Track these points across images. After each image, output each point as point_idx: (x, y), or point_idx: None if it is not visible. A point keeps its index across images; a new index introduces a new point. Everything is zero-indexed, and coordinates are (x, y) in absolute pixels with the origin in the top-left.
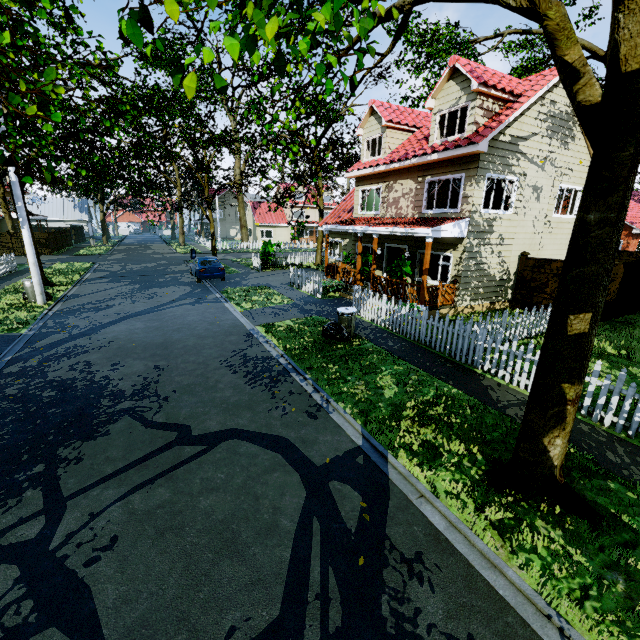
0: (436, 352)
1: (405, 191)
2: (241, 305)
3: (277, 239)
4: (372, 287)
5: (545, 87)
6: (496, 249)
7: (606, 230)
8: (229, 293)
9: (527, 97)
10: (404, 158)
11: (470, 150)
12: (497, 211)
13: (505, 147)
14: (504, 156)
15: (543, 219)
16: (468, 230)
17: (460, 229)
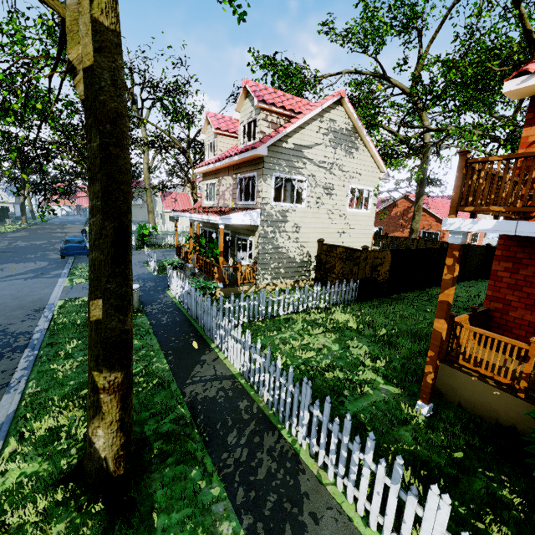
0: (197, 326)
1: (227, 185)
2: (73, 280)
3: (183, 223)
4: (197, 266)
5: (319, 108)
6: (293, 236)
7: (98, 217)
8: (78, 269)
9: (304, 114)
10: (221, 158)
11: (253, 153)
12: (289, 204)
13: (289, 153)
14: (290, 160)
15: (338, 212)
16: (261, 219)
17: (252, 218)
